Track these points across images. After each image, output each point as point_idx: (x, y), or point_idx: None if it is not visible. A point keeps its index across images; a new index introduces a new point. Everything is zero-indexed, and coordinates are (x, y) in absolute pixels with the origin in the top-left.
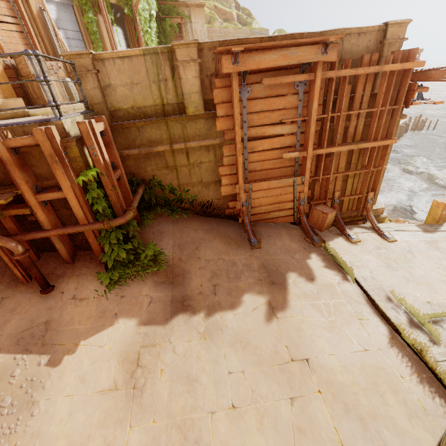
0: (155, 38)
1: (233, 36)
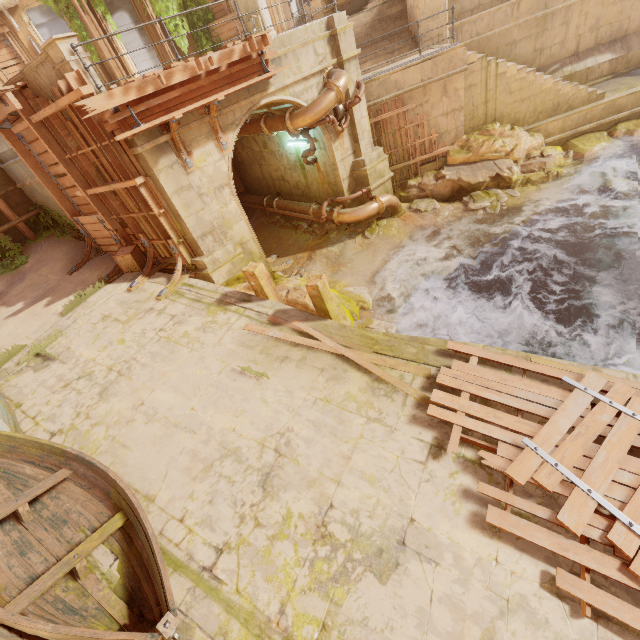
0: (173, 2)
1: None
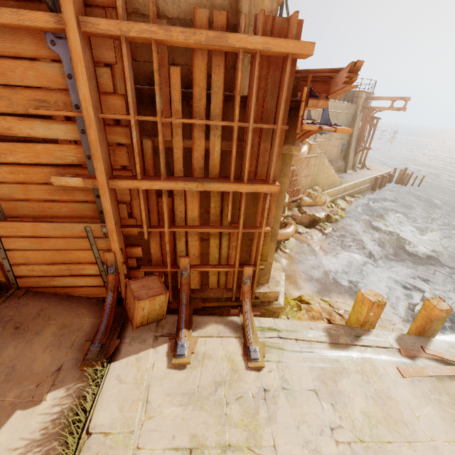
0: None
1: None
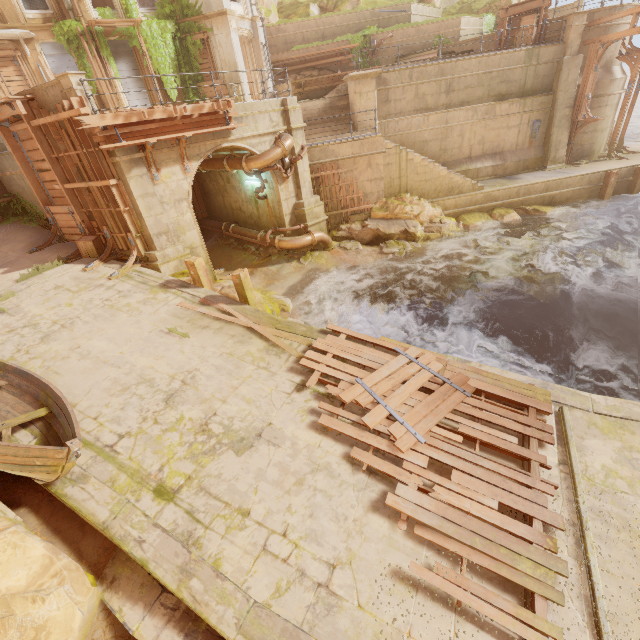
0: (171, 62)
1: (340, 26)
